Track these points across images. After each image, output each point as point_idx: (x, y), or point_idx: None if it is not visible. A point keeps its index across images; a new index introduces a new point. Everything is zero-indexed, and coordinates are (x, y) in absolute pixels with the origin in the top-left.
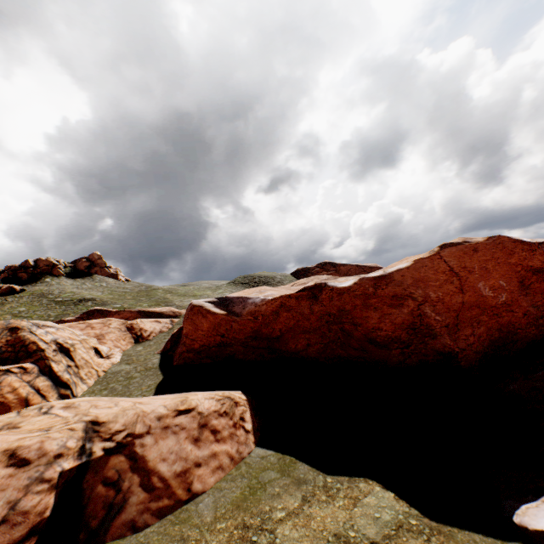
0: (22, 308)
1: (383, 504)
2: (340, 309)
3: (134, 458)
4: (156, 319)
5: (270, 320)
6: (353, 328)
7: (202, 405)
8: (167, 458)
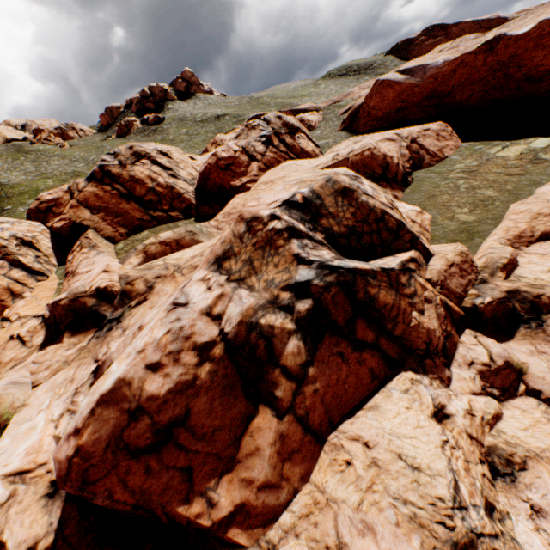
0: (184, 131)
1: (544, 141)
2: (511, 56)
3: (419, 145)
4: (310, 113)
5: (447, 79)
6: (515, 71)
7: (432, 128)
8: (430, 146)
